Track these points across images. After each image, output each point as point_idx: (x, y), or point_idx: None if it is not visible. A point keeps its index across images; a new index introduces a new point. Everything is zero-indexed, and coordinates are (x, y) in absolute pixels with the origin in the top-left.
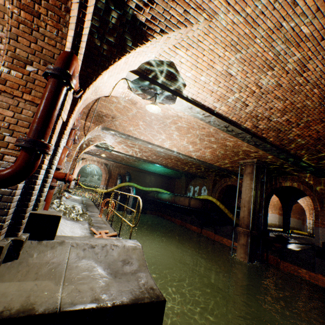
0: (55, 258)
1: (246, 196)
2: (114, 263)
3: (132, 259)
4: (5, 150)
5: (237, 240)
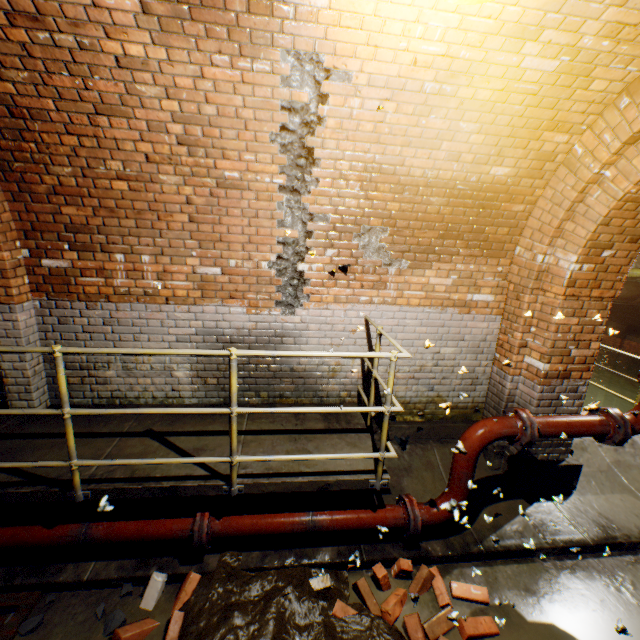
0: (596, 463)
1: None
2: None
3: None
4: (570, 366)
5: None
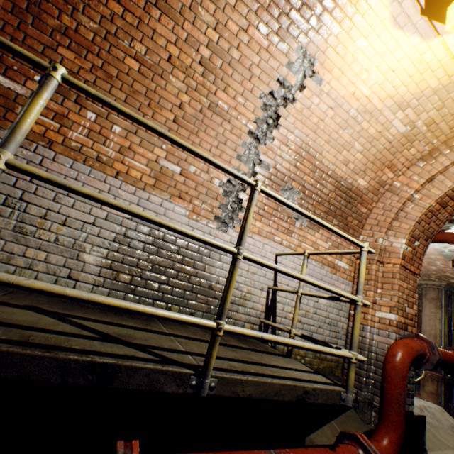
0: None
1: (430, 328)
2: (452, 430)
3: (453, 424)
4: (406, 320)
5: (419, 385)
